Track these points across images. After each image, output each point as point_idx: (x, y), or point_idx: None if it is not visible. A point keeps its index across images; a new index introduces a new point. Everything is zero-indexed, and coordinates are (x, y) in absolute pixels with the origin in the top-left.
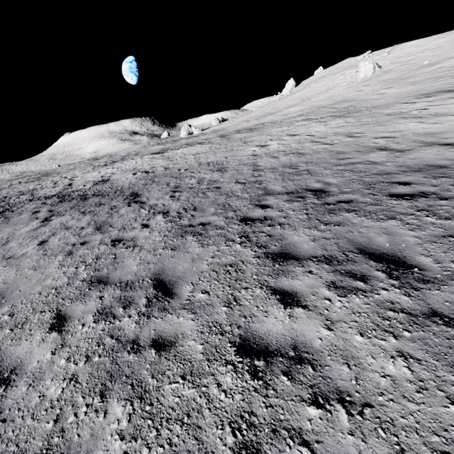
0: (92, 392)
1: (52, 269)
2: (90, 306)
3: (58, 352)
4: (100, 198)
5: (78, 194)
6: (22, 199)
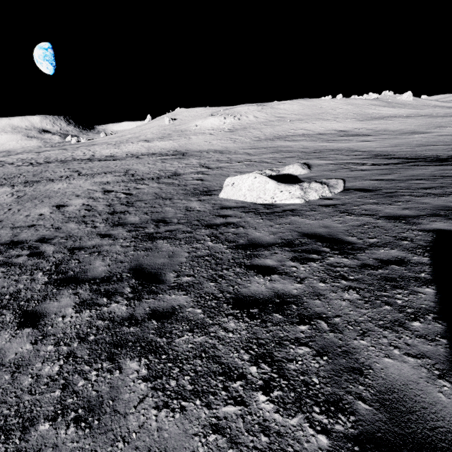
0: None
1: None
2: None
3: None
4: None
5: None
6: None
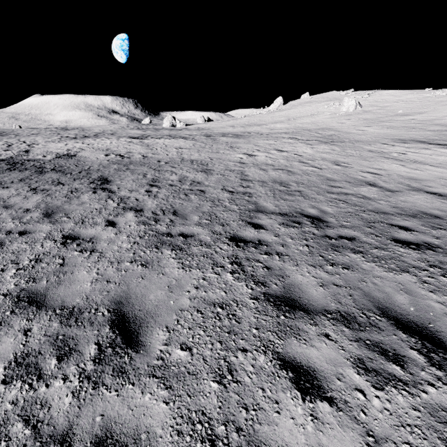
0: None
1: None
2: (5, 345)
3: None
4: (60, 176)
5: (34, 165)
6: None
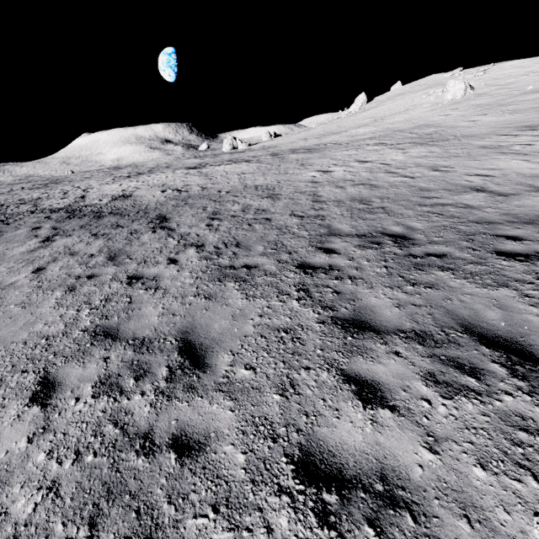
0: (78, 517)
1: (45, 308)
2: (90, 370)
3: (37, 439)
4: (118, 219)
5: (91, 210)
6: (22, 210)
